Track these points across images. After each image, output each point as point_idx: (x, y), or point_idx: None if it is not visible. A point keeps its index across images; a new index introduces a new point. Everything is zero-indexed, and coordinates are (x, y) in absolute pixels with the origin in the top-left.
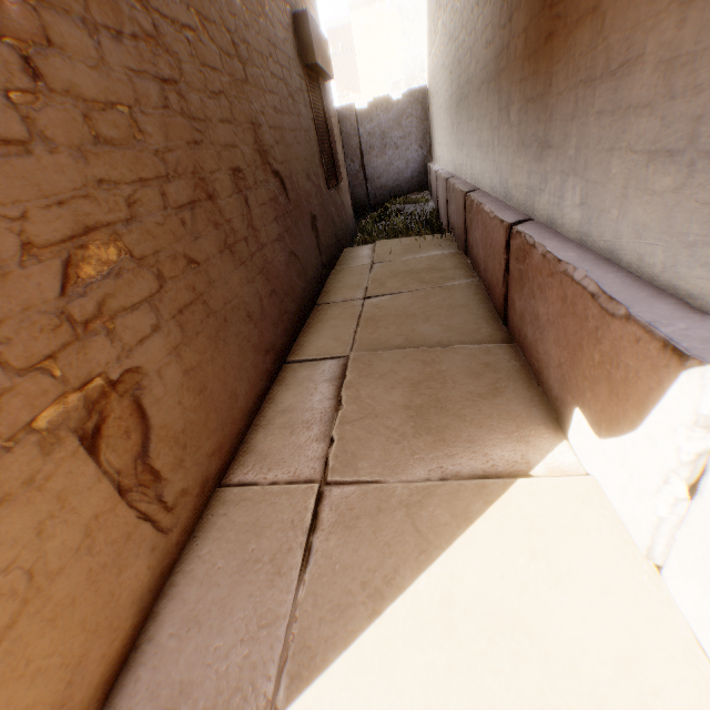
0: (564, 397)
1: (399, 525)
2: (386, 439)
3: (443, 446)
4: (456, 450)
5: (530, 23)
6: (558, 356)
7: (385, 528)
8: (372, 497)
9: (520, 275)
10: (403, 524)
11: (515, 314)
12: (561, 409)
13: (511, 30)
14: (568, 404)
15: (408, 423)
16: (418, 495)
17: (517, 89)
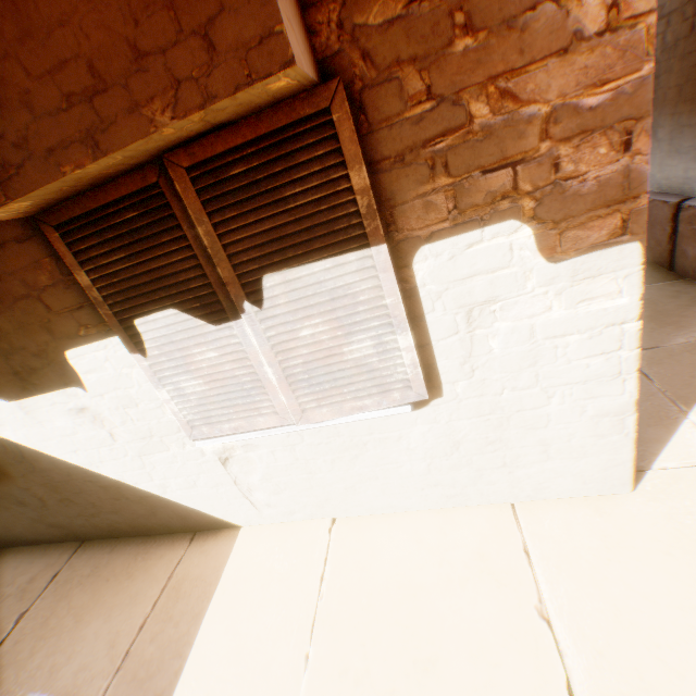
0: None
1: (688, 358)
2: (642, 332)
3: (683, 329)
4: (694, 329)
5: (683, 83)
6: None
7: (681, 360)
8: (659, 352)
9: (693, 233)
10: (690, 357)
11: (685, 259)
12: None
13: (657, 84)
14: None
15: (649, 323)
16: (688, 347)
17: (666, 119)
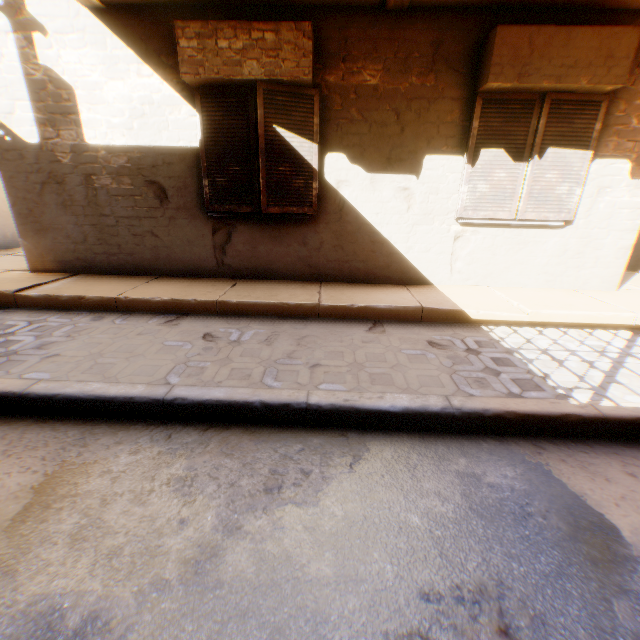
0: (636, 264)
1: None
2: None
3: None
4: None
5: None
6: (634, 254)
7: None
8: None
9: None
10: None
11: None
12: (635, 268)
13: None
14: (639, 264)
15: None
16: None
17: None
